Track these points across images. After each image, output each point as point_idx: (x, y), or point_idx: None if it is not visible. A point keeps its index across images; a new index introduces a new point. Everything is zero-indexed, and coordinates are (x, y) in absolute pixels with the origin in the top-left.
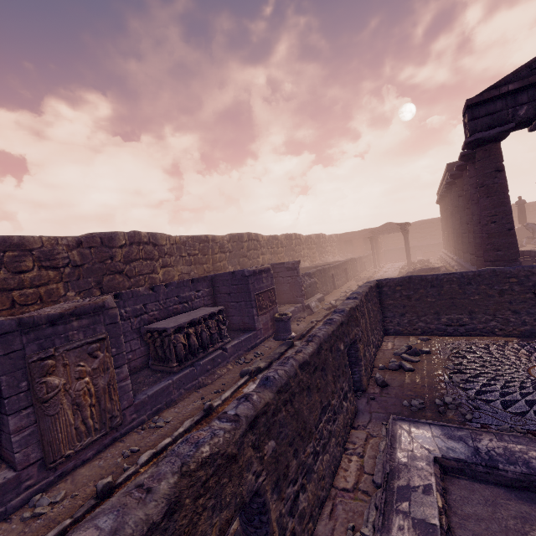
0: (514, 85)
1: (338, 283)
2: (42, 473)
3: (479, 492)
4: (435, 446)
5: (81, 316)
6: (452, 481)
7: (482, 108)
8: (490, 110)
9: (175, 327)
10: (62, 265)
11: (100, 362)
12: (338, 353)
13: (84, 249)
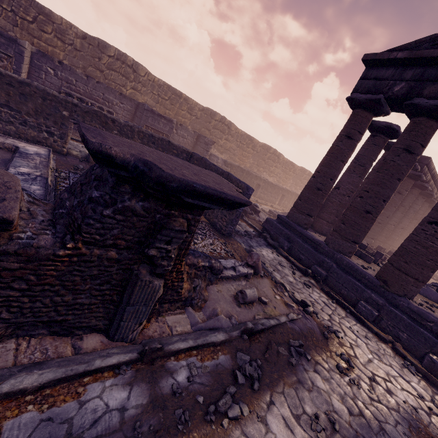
0: (403, 53)
1: (262, 196)
2: None
3: (5, 154)
4: (27, 148)
5: (2, 37)
6: (9, 152)
7: (377, 70)
8: (380, 75)
9: (66, 91)
10: (67, 42)
11: (4, 65)
12: (56, 110)
13: (85, 42)
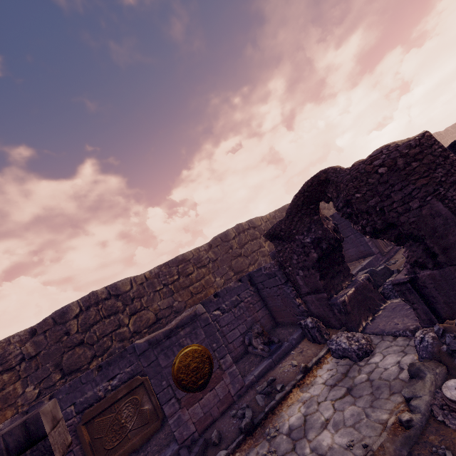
0: None
1: None
2: (382, 257)
3: None
4: None
5: None
6: None
7: None
8: None
9: None
10: None
11: None
12: None
13: None
